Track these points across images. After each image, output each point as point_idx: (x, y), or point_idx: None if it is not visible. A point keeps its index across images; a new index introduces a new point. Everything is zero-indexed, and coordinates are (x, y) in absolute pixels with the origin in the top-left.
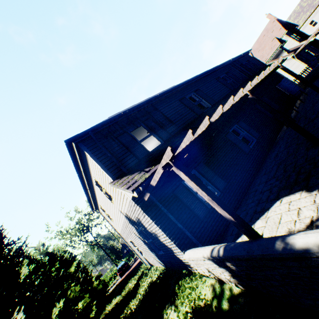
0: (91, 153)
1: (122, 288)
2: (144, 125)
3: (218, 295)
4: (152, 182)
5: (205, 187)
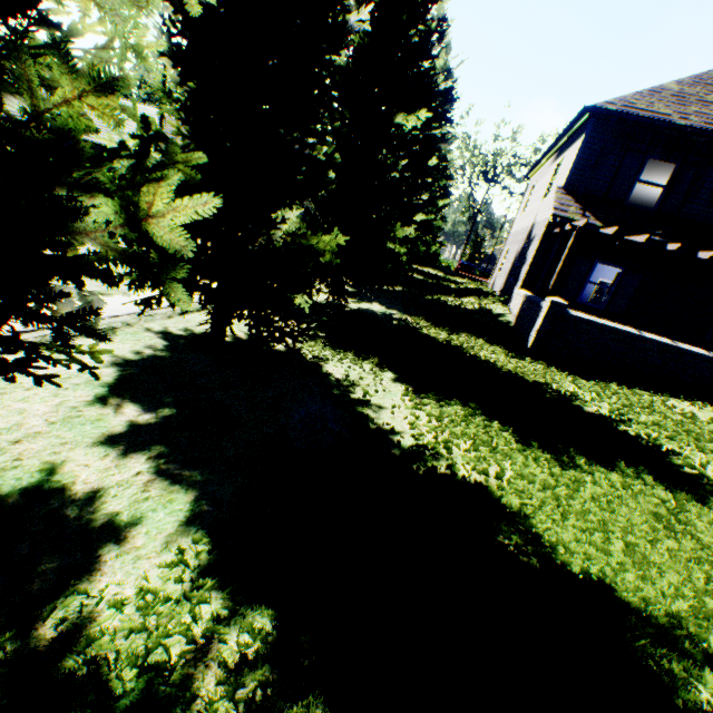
0: (586, 141)
1: (451, 275)
2: (677, 168)
3: (501, 315)
4: (567, 226)
5: (567, 260)
